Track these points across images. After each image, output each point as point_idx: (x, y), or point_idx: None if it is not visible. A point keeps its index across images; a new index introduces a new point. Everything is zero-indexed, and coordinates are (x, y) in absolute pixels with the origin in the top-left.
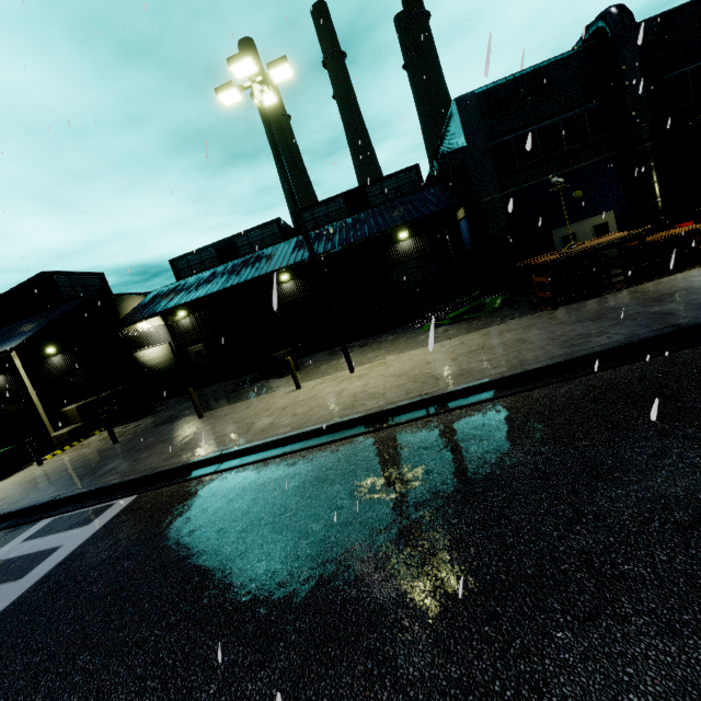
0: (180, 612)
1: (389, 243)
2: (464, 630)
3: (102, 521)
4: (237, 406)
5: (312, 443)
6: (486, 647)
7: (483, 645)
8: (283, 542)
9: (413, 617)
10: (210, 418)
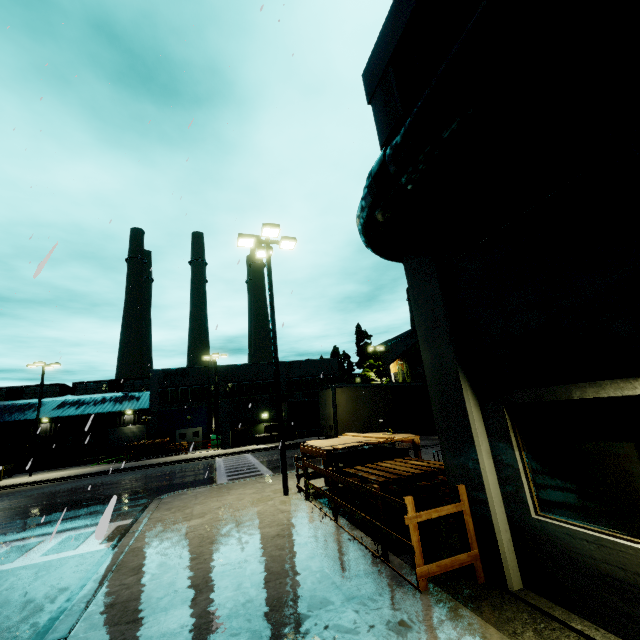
0: None
1: (120, 414)
2: None
3: None
4: None
5: None
6: None
7: None
8: None
9: None
10: None
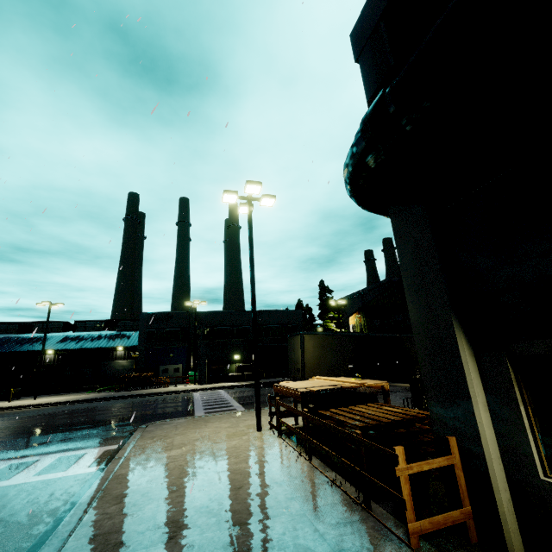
0: None
1: (113, 350)
2: None
3: None
4: None
5: None
6: None
7: None
8: None
9: None
10: None
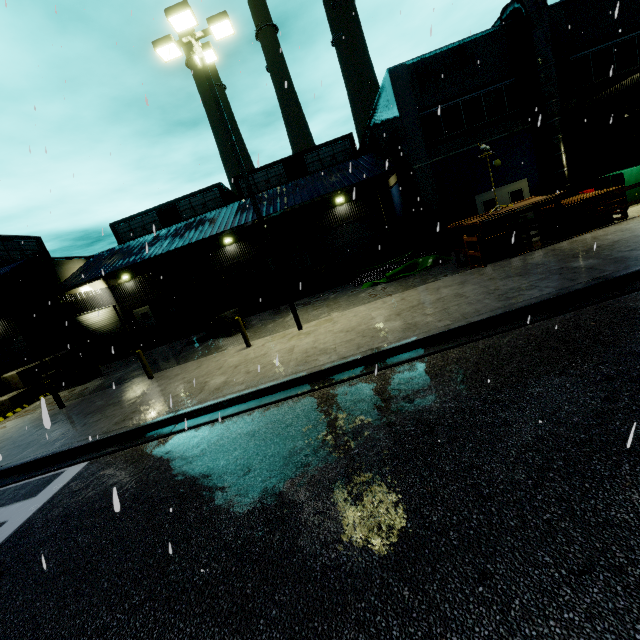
0: (144, 591)
1: (327, 208)
2: (458, 592)
3: (51, 492)
4: (187, 366)
5: (269, 399)
6: (485, 611)
7: (481, 609)
8: (250, 505)
9: (401, 581)
10: (161, 379)
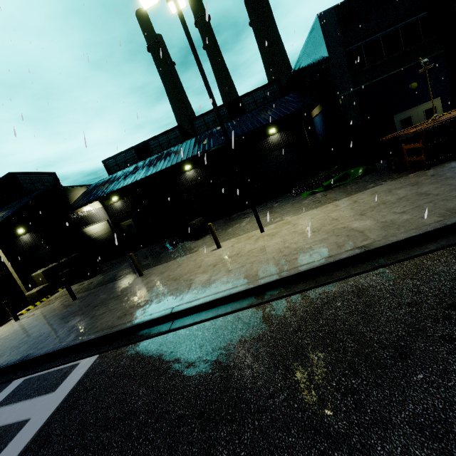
0: None
1: (262, 137)
2: None
3: (67, 388)
4: (169, 265)
5: (260, 298)
6: None
7: None
8: (301, 450)
9: None
10: (150, 276)
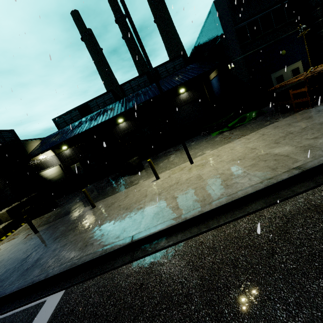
0: None
1: (175, 96)
2: None
3: None
4: (117, 196)
5: (216, 221)
6: None
7: None
8: None
9: None
10: (102, 207)
